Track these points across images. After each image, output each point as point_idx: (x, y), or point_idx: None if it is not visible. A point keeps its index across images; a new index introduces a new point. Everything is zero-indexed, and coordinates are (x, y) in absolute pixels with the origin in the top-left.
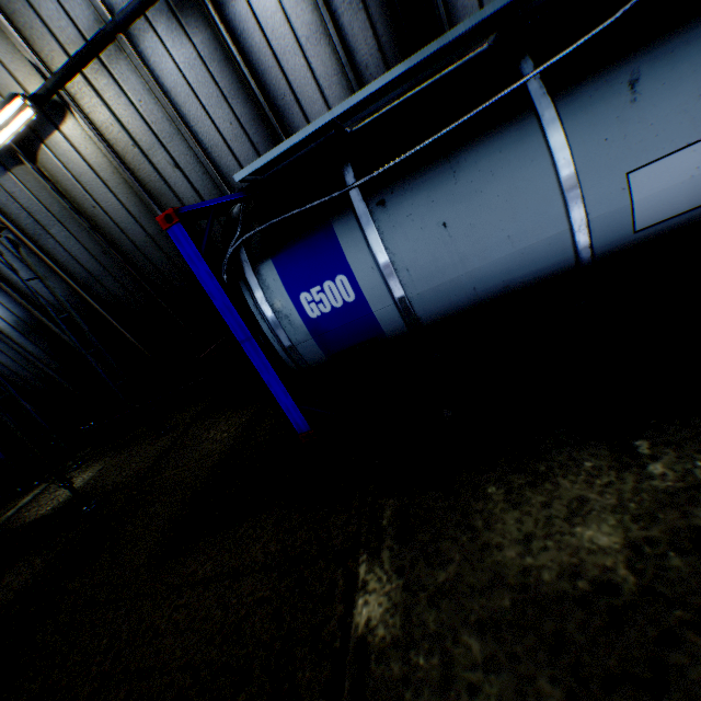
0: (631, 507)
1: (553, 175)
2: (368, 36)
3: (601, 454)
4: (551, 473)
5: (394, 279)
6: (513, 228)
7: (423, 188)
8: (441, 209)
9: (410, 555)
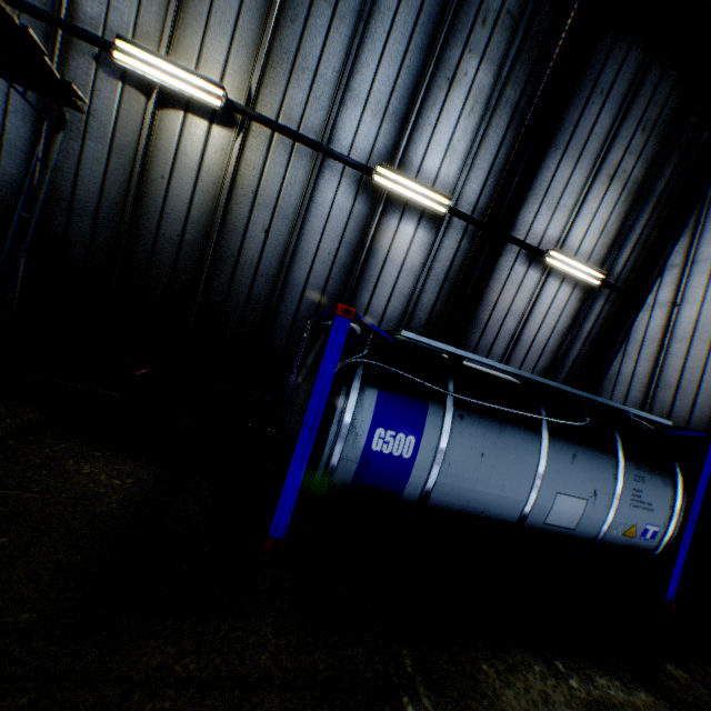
0: (574, 704)
1: (535, 470)
2: (433, 299)
3: (541, 661)
4: (519, 665)
5: (439, 464)
6: (507, 482)
7: (484, 427)
8: (486, 445)
9: (449, 706)
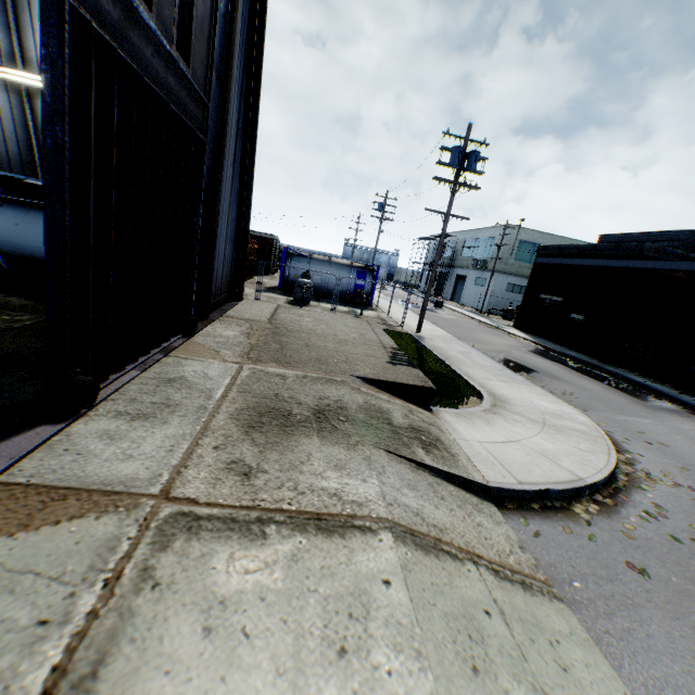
0: None
1: None
2: None
3: None
4: None
5: None
6: (39, 239)
7: (18, 210)
8: (20, 220)
9: None
